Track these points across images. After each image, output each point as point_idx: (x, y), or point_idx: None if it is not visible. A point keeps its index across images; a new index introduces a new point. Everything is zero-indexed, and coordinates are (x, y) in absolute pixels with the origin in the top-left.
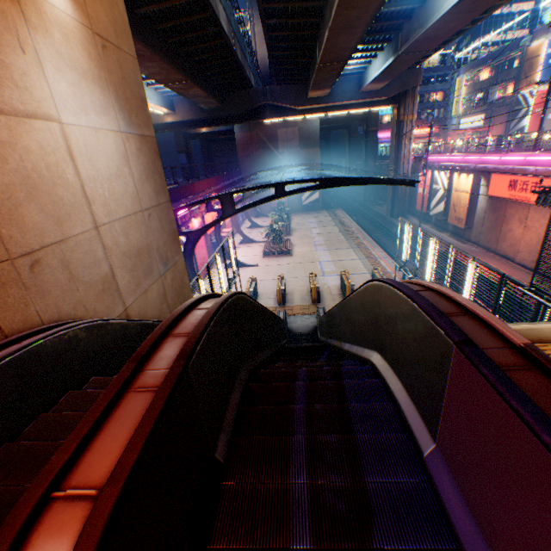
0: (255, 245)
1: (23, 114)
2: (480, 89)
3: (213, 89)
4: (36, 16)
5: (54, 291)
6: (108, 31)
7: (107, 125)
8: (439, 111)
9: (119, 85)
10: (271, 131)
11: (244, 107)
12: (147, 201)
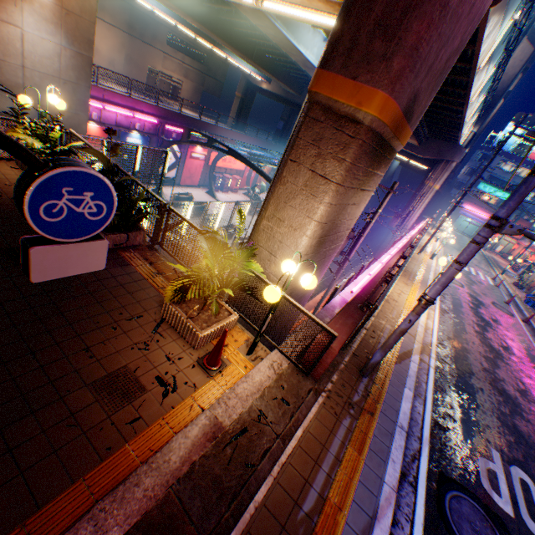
0: (248, 200)
1: (7, 23)
2: None
3: (288, 78)
4: None
5: None
6: (75, 10)
7: (53, 40)
8: None
9: (72, 30)
10: None
11: None
12: (67, 78)
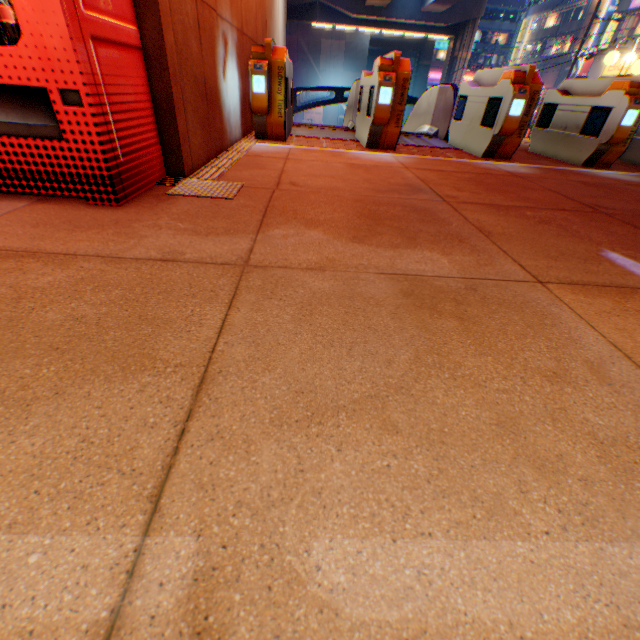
0: None
1: None
2: (542, 39)
3: None
4: None
5: None
6: None
7: None
8: (499, 58)
9: None
10: (314, 40)
11: None
12: None
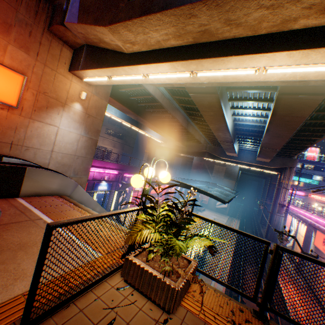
0: None
1: (49, 124)
2: None
3: (181, 139)
4: (68, 109)
5: (27, 157)
6: (93, 114)
7: (76, 132)
8: None
9: (89, 125)
10: (211, 164)
11: (195, 149)
12: (80, 154)
